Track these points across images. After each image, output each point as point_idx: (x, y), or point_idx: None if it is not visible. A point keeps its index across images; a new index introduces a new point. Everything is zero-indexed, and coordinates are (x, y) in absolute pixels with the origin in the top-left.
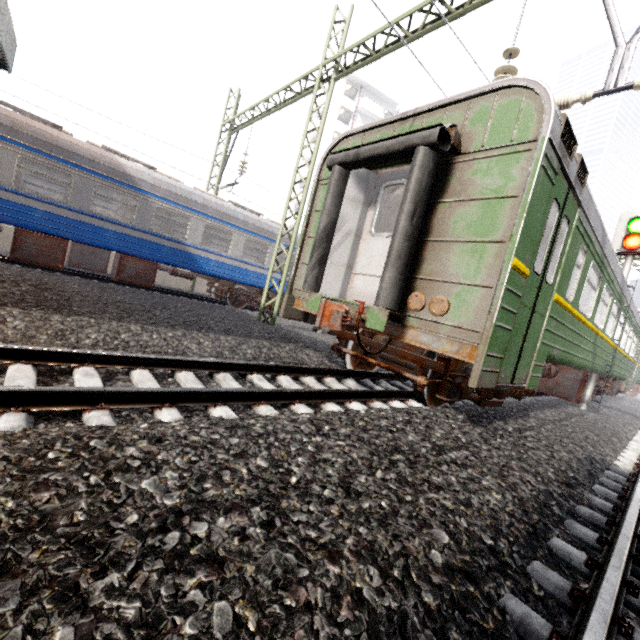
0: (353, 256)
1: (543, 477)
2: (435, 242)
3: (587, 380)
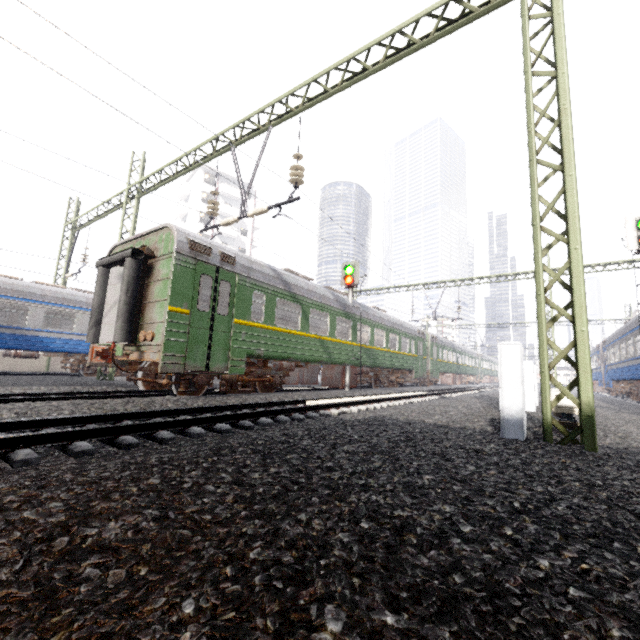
0: None
1: (186, 405)
2: (150, 303)
3: (345, 371)
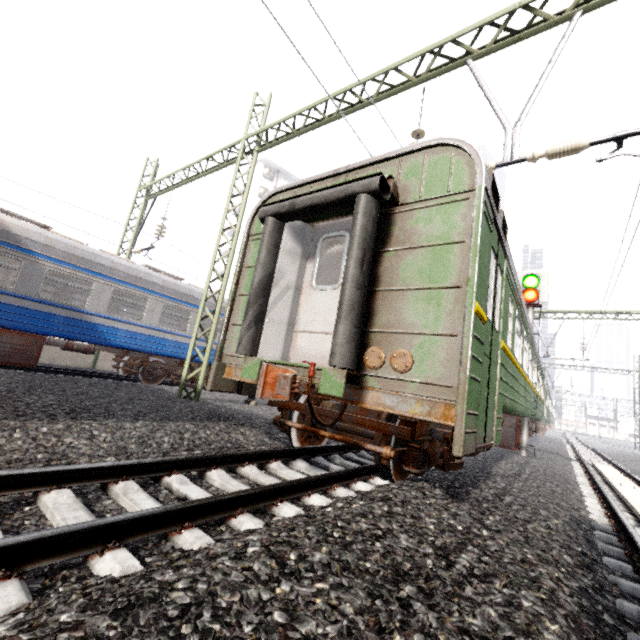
0: (294, 312)
1: (563, 565)
2: (386, 291)
3: (521, 425)
